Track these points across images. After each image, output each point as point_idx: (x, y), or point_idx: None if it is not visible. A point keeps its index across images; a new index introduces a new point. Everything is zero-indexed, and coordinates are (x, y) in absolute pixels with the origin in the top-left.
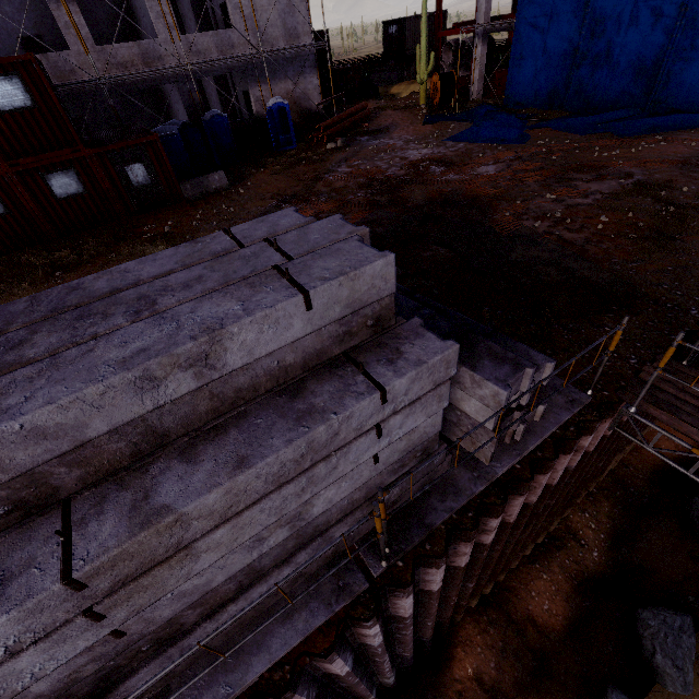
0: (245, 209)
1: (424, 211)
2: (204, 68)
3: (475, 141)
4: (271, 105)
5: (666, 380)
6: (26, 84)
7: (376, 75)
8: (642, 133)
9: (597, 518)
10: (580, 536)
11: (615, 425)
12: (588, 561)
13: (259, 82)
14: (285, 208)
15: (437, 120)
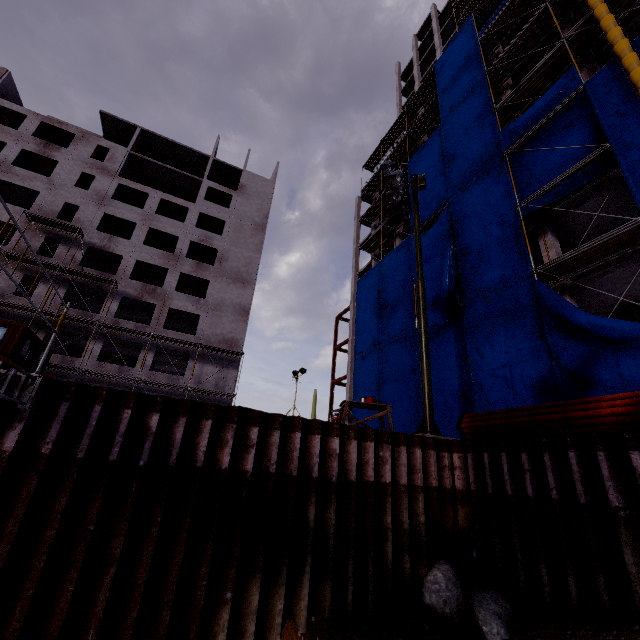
0: None
1: None
2: (153, 387)
3: None
4: None
5: None
6: (9, 332)
7: None
8: None
9: None
10: None
11: None
12: None
13: None
14: None
15: None
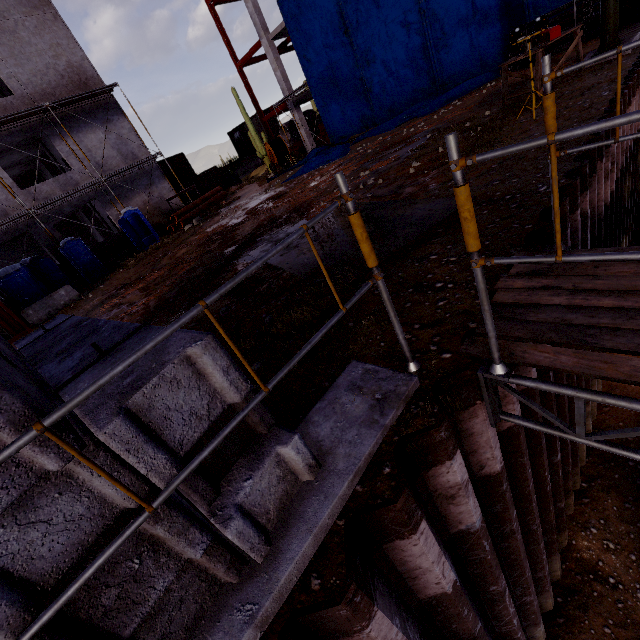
0: (81, 310)
1: (246, 238)
2: (54, 209)
3: (306, 172)
4: (122, 215)
5: (541, 287)
6: None
7: (238, 171)
8: (440, 106)
9: (610, 528)
10: (603, 571)
11: (496, 411)
12: (637, 614)
13: (112, 203)
14: (120, 293)
15: (280, 175)
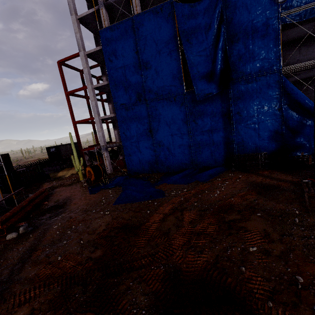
0: None
1: None
2: None
3: (135, 200)
4: None
5: None
6: None
7: (46, 168)
8: (210, 178)
9: None
10: None
11: None
12: None
13: None
14: None
15: (98, 189)
